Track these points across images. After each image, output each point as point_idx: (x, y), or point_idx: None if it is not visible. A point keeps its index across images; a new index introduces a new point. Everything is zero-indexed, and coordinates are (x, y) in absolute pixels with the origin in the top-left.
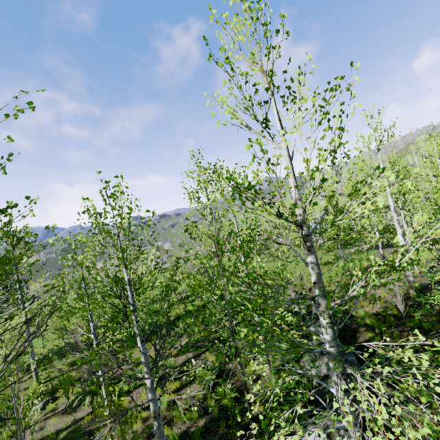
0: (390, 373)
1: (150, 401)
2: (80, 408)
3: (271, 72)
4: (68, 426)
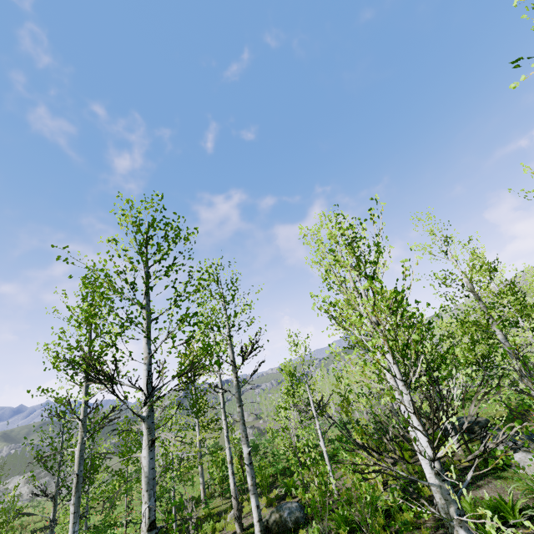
0: None
1: None
2: (284, 502)
3: (446, 236)
4: None
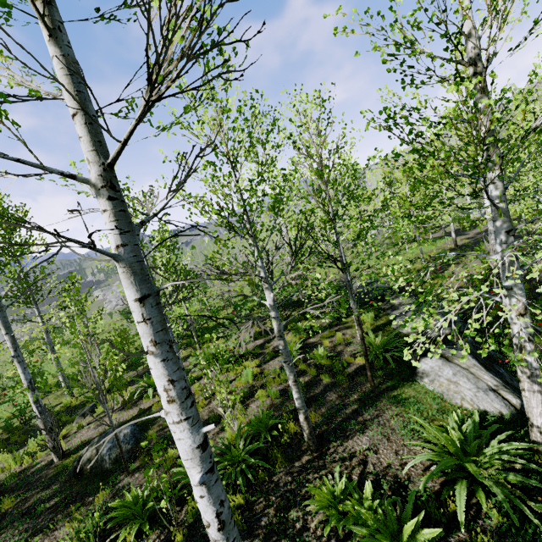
0: (485, 327)
1: (275, 319)
2: (142, 402)
3: None
4: (134, 416)
